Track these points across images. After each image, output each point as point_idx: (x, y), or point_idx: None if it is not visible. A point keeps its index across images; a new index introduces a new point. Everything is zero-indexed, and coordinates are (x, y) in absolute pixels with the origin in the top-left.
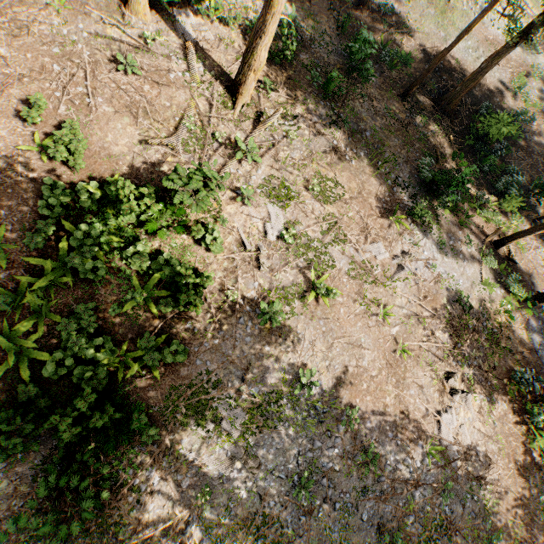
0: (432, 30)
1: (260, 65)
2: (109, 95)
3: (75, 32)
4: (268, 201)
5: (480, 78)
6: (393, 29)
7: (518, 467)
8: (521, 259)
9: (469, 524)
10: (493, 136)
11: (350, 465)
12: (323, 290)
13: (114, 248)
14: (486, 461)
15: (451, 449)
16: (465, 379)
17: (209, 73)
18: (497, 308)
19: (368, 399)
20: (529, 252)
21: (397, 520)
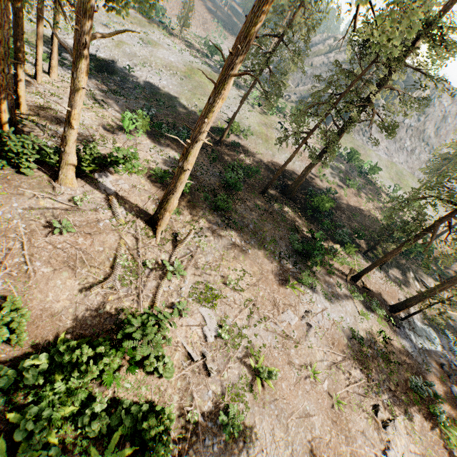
0: (264, 151)
1: (173, 207)
2: (46, 257)
3: (10, 211)
4: (199, 305)
5: (304, 179)
6: (243, 154)
7: None
8: (370, 284)
9: None
10: (322, 208)
11: None
12: (266, 375)
13: (65, 418)
14: None
15: None
16: (386, 406)
17: (130, 213)
18: (376, 330)
19: None
20: (372, 276)
21: None
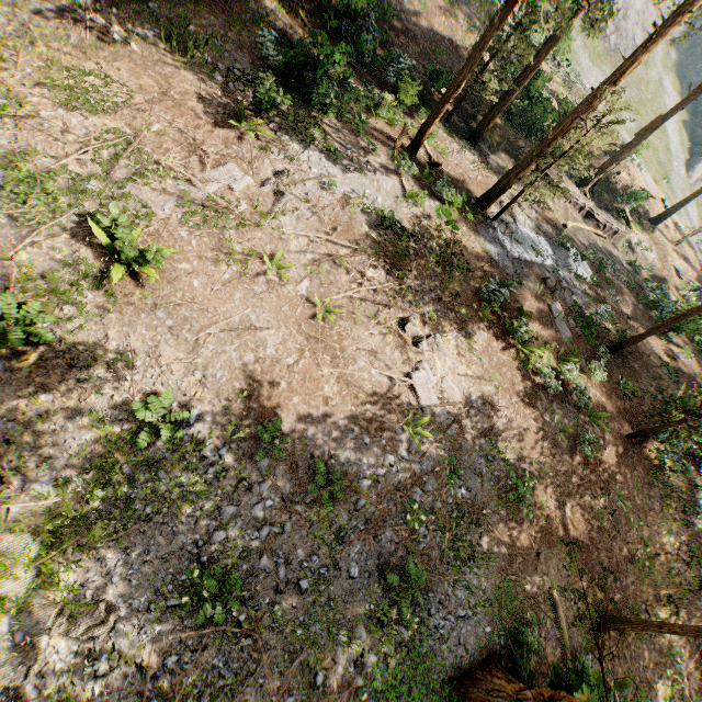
0: None
1: None
2: None
3: None
4: None
5: None
6: None
7: (522, 398)
8: (448, 165)
9: (495, 494)
10: (356, 8)
11: (301, 512)
12: (128, 251)
13: None
14: (487, 408)
15: (441, 414)
16: (427, 320)
17: None
18: (438, 224)
19: (296, 402)
20: (454, 156)
21: (404, 546)
